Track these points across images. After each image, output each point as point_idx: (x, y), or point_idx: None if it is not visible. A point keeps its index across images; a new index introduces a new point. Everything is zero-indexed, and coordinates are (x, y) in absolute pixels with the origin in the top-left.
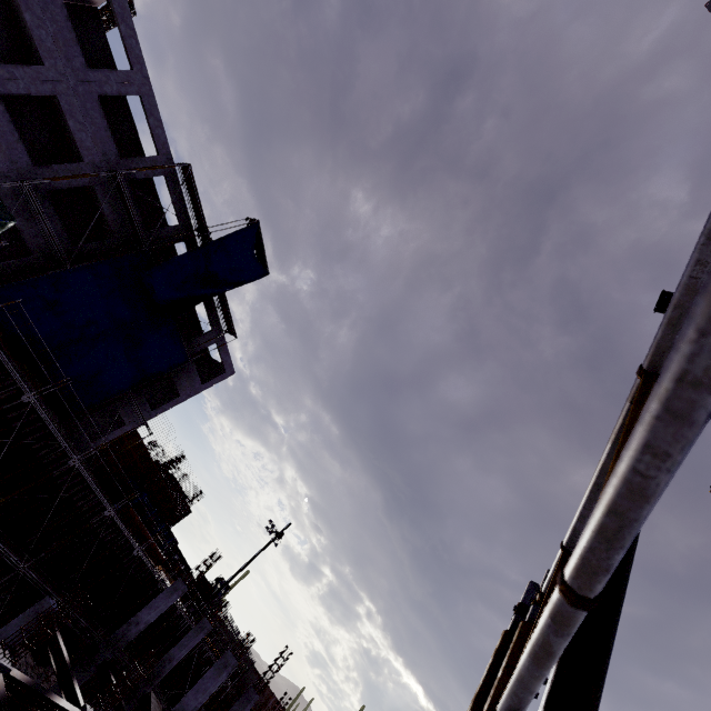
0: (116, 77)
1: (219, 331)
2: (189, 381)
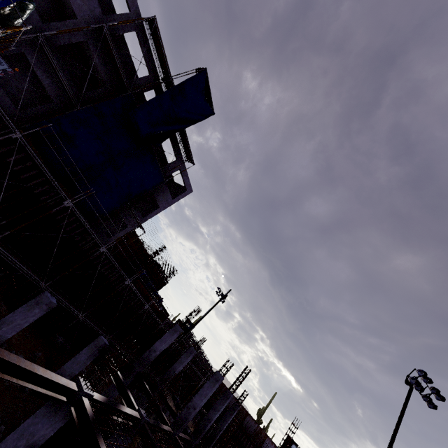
0: None
1: (181, 161)
2: (164, 197)
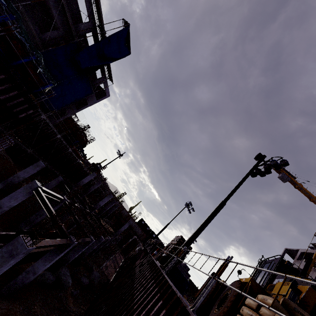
0: None
1: (105, 78)
2: (91, 99)
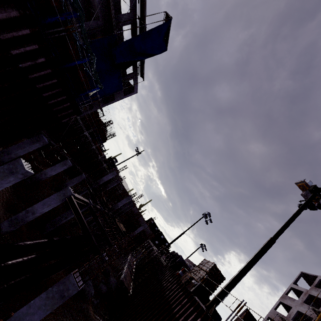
0: None
1: (136, 73)
2: (119, 94)
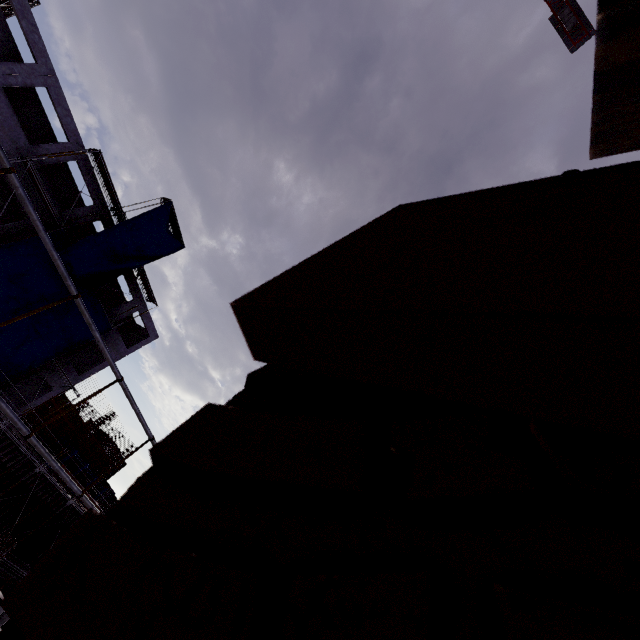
0: (20, 69)
1: (140, 300)
2: (114, 346)
